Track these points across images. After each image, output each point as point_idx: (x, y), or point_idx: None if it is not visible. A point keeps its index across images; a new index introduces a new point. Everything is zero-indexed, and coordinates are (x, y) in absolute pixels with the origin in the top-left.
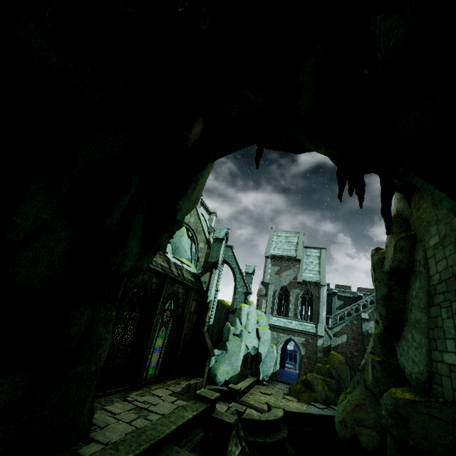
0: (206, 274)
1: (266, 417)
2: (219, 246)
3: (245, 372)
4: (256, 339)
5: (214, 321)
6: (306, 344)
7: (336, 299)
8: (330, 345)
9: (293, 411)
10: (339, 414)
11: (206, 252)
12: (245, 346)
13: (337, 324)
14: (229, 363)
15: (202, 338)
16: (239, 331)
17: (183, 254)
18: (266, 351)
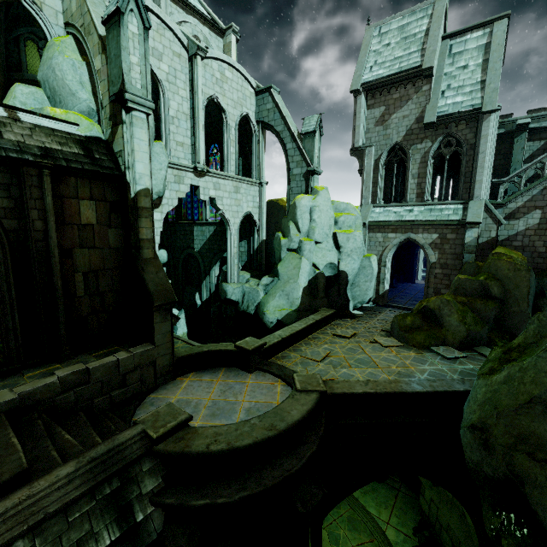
0: (118, 132)
1: (236, 439)
2: (116, 41)
3: (314, 304)
4: (333, 251)
5: (269, 235)
6: (439, 244)
7: (525, 141)
8: (497, 238)
9: (351, 392)
10: (475, 404)
11: (107, 75)
12: (310, 266)
13: (518, 193)
14: (283, 294)
15: (137, 274)
16: (296, 244)
17: (71, 103)
18: (355, 267)
